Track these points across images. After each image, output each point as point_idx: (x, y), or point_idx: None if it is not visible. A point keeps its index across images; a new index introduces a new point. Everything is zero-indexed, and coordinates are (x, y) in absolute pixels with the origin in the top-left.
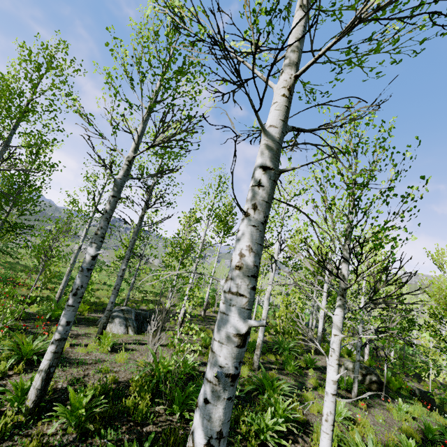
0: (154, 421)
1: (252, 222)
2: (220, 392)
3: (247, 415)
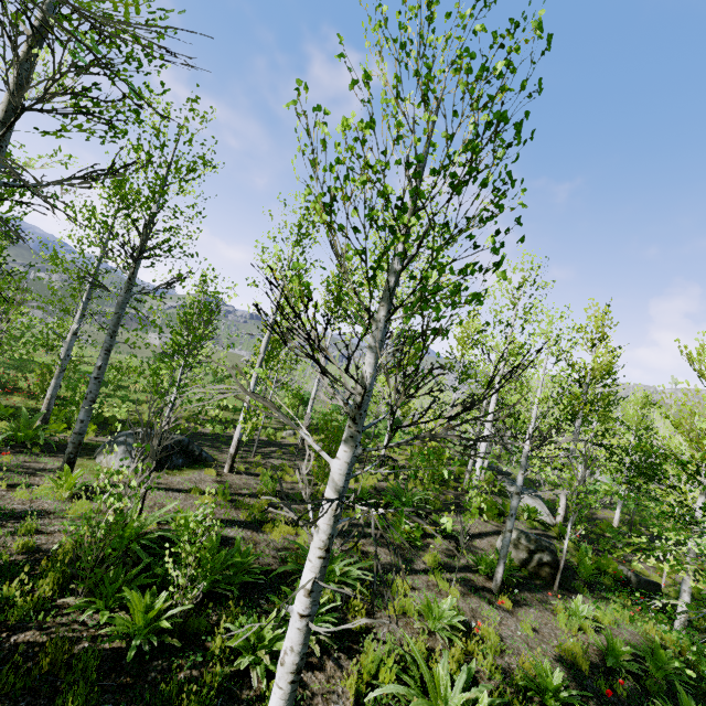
0: (45, 623)
1: None
2: None
3: (235, 620)
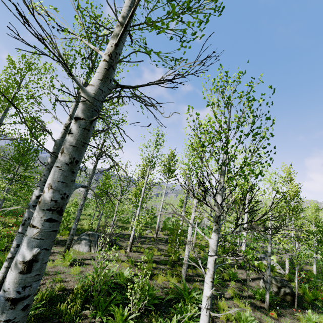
0: (79, 322)
1: (57, 163)
2: None
3: (157, 321)
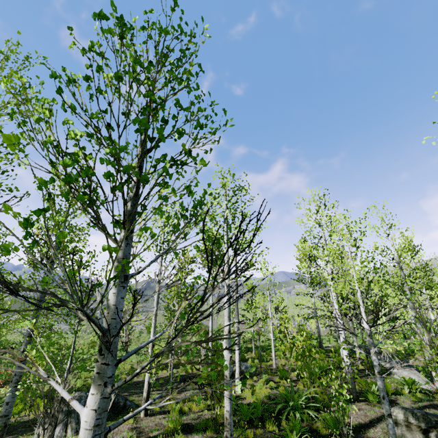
0: None
1: None
2: None
3: None
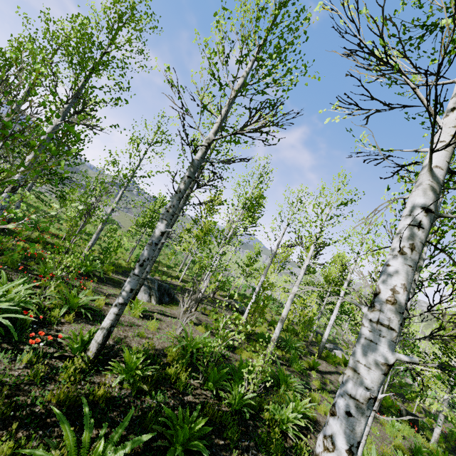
0: (191, 392)
1: (408, 262)
2: (364, 410)
3: (270, 405)
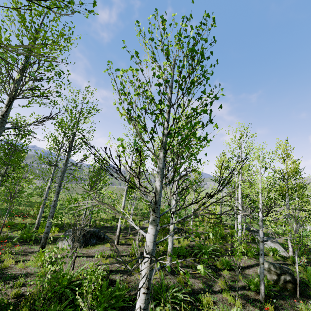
0: None
1: None
2: None
3: None
